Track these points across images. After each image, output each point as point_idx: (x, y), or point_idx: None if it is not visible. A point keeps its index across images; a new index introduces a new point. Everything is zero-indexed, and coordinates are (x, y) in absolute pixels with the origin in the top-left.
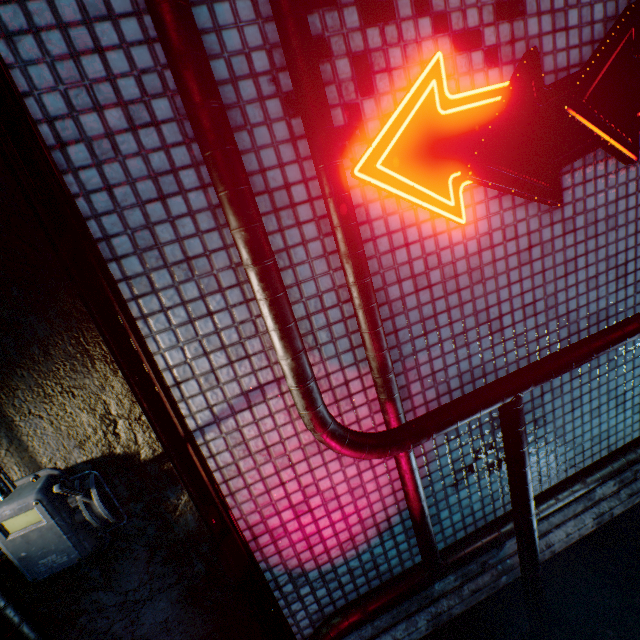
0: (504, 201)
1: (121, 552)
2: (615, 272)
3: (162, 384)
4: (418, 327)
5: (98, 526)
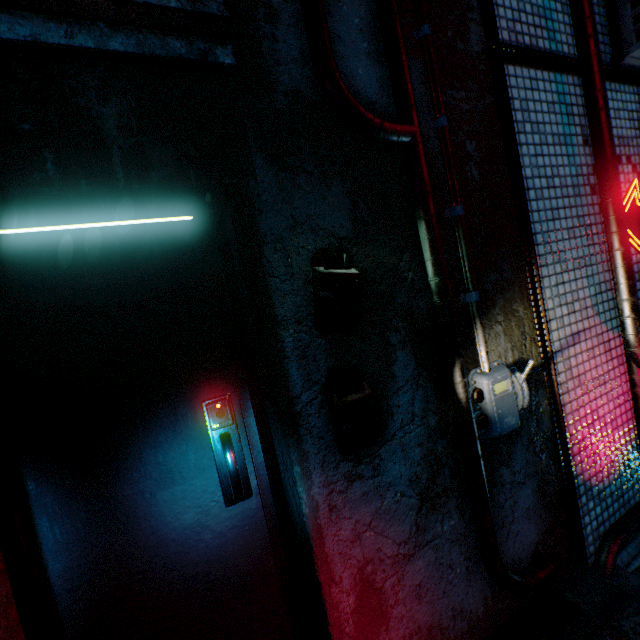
0: None
1: (516, 436)
2: None
3: (545, 318)
4: None
5: (521, 405)
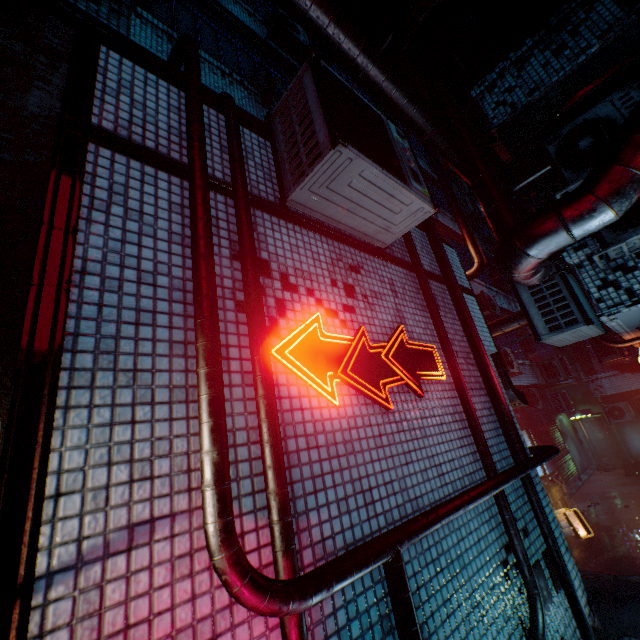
0: (360, 398)
1: None
2: (436, 470)
3: (40, 490)
4: (310, 483)
5: None
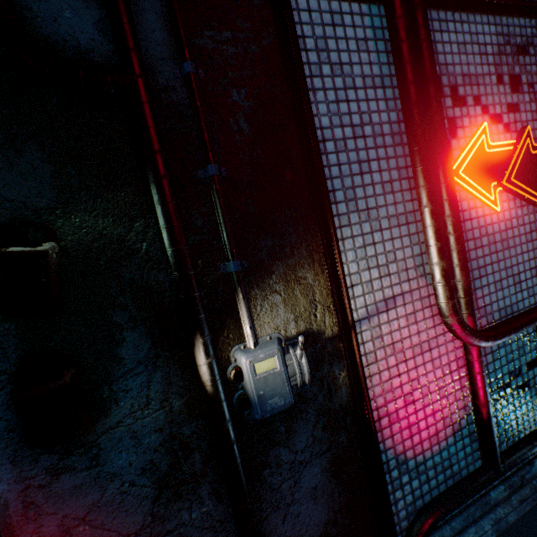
0: (516, 202)
1: (300, 413)
2: None
3: (345, 284)
4: (476, 272)
5: (300, 382)
